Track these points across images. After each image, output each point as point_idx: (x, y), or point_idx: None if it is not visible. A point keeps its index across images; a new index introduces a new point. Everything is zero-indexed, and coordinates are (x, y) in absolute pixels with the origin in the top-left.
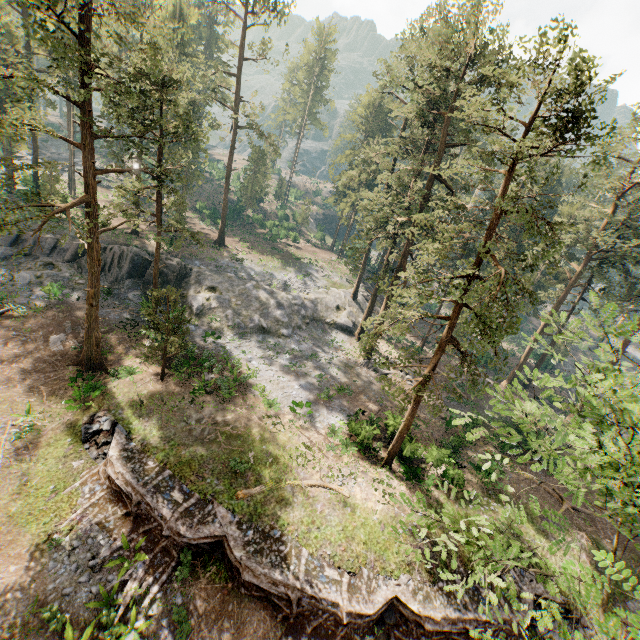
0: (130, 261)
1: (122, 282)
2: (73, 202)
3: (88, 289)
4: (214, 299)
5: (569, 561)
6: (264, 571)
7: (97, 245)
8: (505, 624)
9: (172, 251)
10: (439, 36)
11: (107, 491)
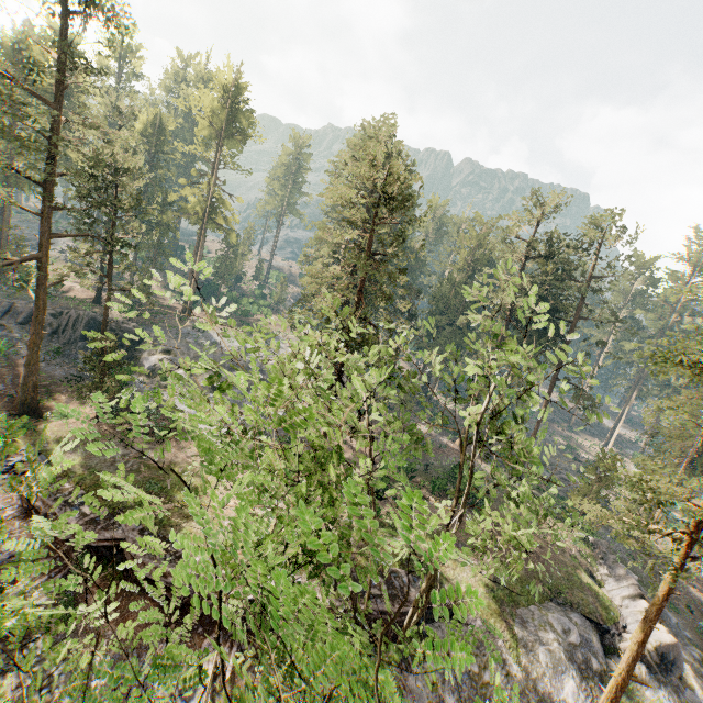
0: (85, 324)
1: (75, 344)
2: (25, 257)
3: (32, 335)
4: (167, 360)
5: (468, 574)
6: (156, 565)
7: (45, 296)
8: (385, 616)
9: (132, 319)
10: (353, 145)
11: (18, 510)
